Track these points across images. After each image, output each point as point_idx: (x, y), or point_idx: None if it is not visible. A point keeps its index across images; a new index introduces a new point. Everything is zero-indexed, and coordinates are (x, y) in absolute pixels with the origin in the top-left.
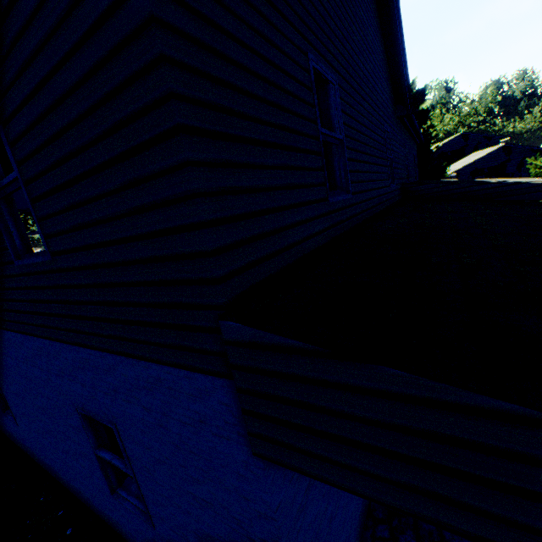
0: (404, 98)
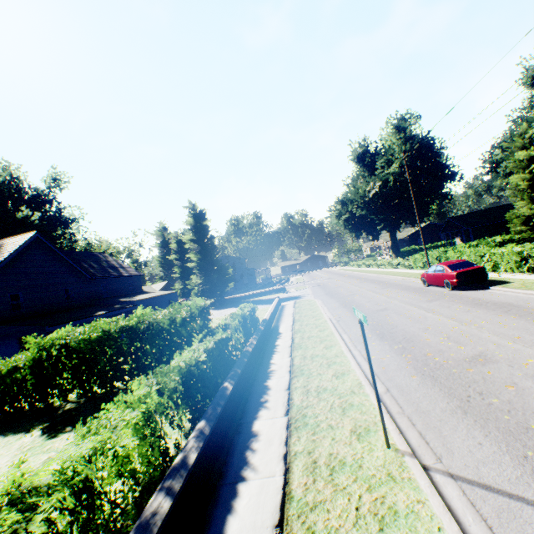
0: (86, 276)
